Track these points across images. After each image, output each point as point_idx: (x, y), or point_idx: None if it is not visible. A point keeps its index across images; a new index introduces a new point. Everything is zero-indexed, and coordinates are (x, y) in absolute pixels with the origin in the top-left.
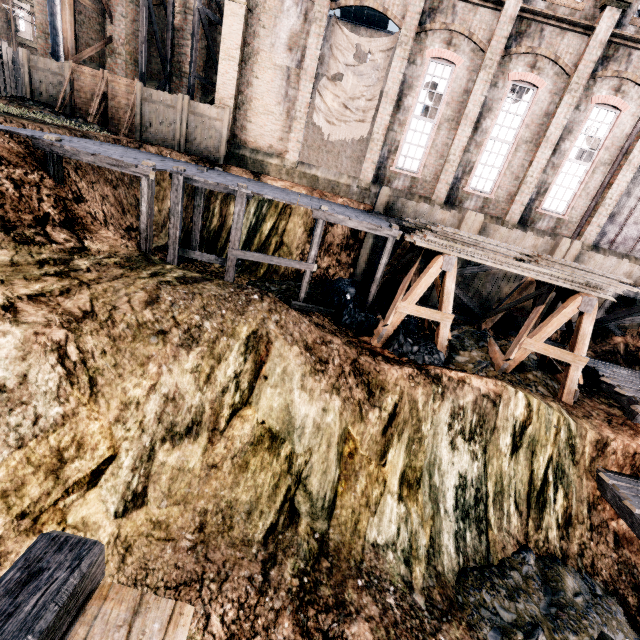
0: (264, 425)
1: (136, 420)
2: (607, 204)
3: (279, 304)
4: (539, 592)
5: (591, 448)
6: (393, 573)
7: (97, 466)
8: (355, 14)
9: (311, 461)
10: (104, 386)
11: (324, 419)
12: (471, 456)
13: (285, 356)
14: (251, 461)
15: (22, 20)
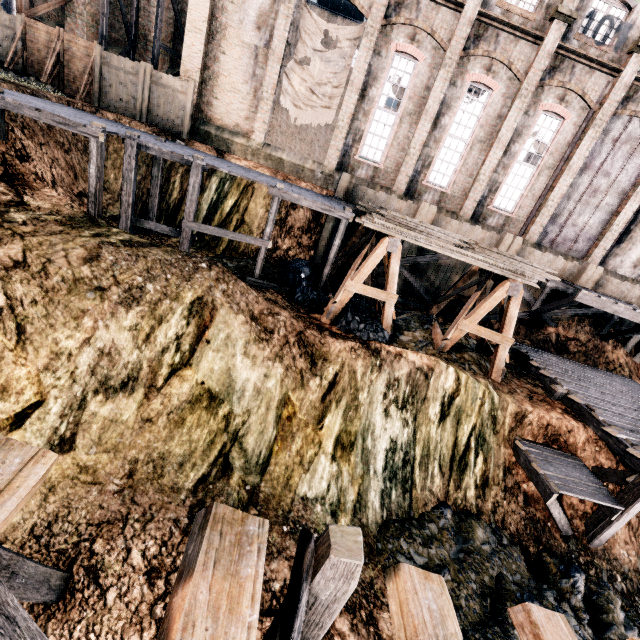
0: (203, 386)
1: (67, 370)
2: (549, 205)
3: (228, 274)
4: (451, 541)
5: (511, 419)
6: (319, 522)
7: (22, 410)
8: (332, 2)
9: (249, 422)
10: (33, 334)
11: (265, 384)
12: (402, 423)
13: (230, 323)
14: (188, 418)
15: None
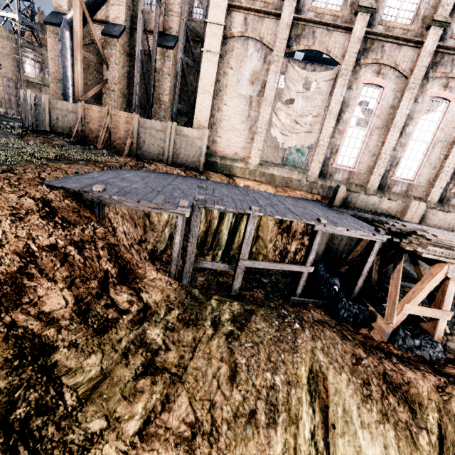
0: None
1: None
2: None
3: (315, 328)
4: None
5: None
6: None
7: None
8: None
9: None
10: None
11: None
12: None
13: (339, 391)
14: None
15: (28, 65)
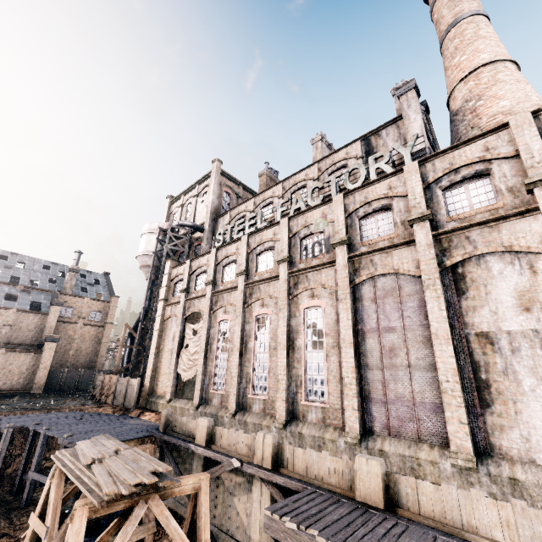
0: None
1: None
2: (348, 383)
3: None
4: None
5: None
6: None
7: None
8: None
9: None
10: None
11: None
12: None
13: None
14: None
15: None
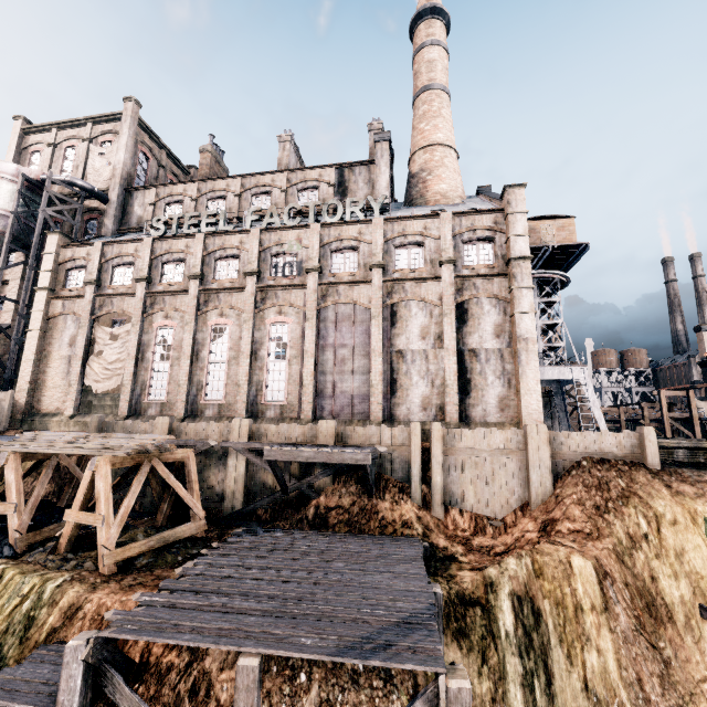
0: None
1: None
2: (307, 384)
3: None
4: None
5: (58, 616)
6: None
7: None
8: None
9: None
10: None
11: None
12: None
13: None
14: None
15: None
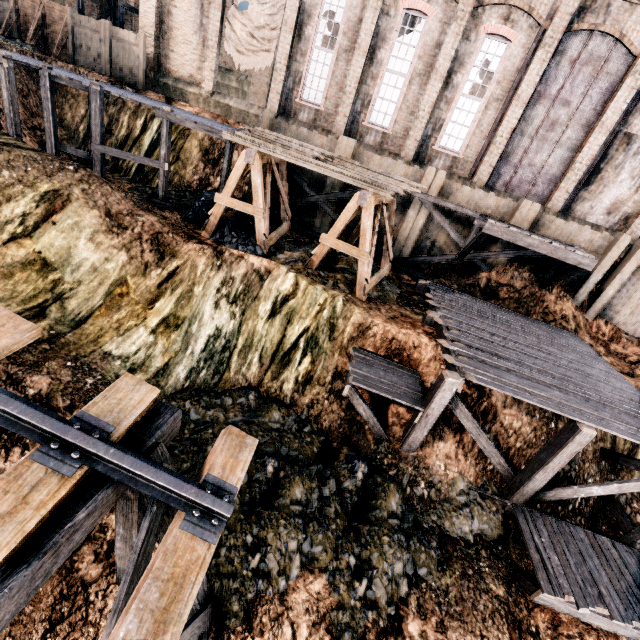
0: (40, 255)
1: None
2: (498, 142)
3: (94, 177)
4: (240, 413)
5: (353, 329)
6: (110, 371)
7: None
8: None
9: (77, 290)
10: None
11: (104, 266)
12: (230, 315)
13: (81, 213)
14: (17, 275)
15: None
